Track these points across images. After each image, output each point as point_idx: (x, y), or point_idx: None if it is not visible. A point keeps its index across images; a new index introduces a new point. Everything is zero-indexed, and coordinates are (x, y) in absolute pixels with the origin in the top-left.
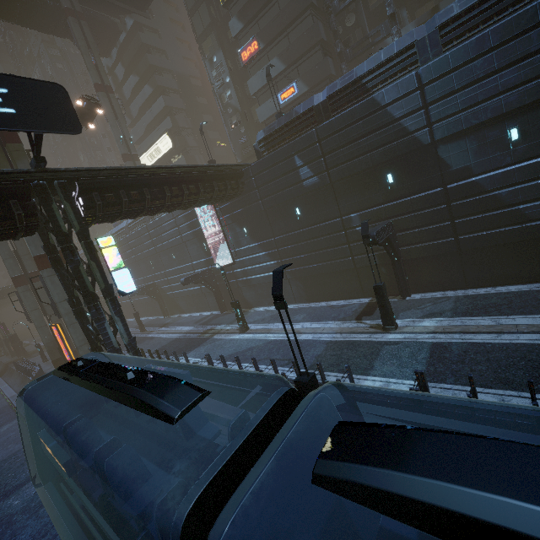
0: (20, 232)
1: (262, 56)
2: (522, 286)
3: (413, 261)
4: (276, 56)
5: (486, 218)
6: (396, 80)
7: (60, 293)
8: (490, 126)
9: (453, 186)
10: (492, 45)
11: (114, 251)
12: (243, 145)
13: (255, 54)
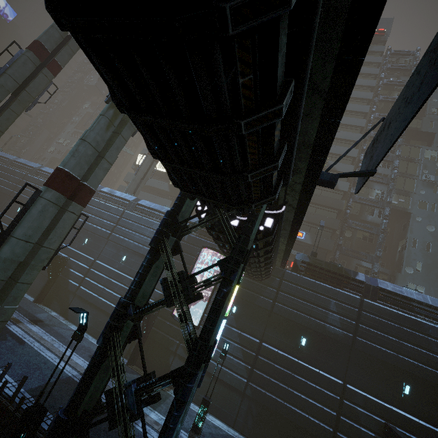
0: (234, 206)
1: None
2: None
3: None
4: None
5: None
6: (437, 324)
7: (33, 228)
8: None
9: None
10: None
11: (236, 290)
12: None
13: None
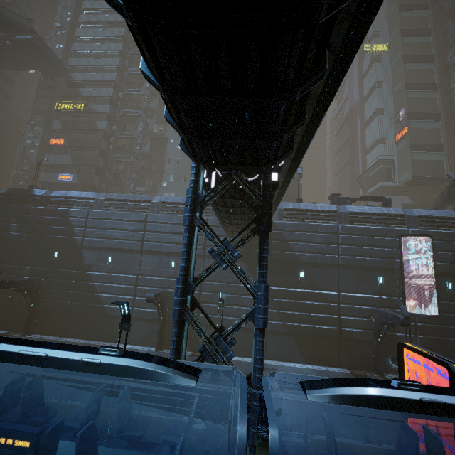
0: None
1: (64, 149)
2: (86, 341)
3: (46, 310)
4: (70, 155)
5: (87, 295)
6: (82, 209)
7: None
8: (105, 251)
9: (80, 272)
10: (115, 218)
11: None
12: (21, 186)
13: (59, 145)
